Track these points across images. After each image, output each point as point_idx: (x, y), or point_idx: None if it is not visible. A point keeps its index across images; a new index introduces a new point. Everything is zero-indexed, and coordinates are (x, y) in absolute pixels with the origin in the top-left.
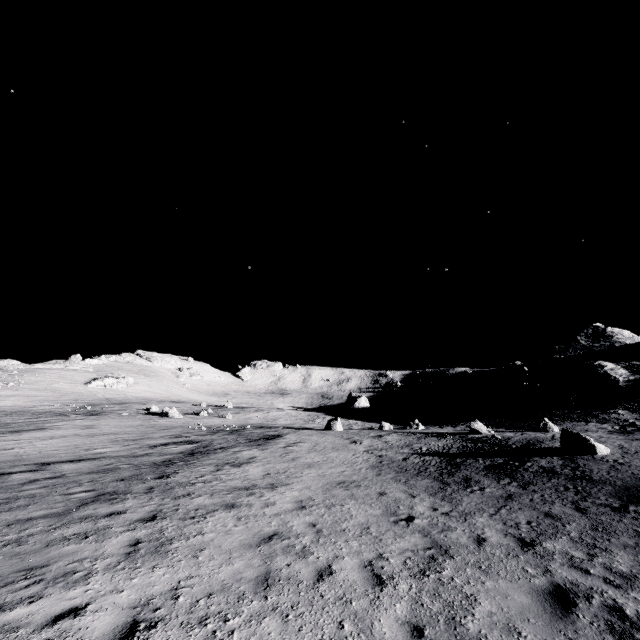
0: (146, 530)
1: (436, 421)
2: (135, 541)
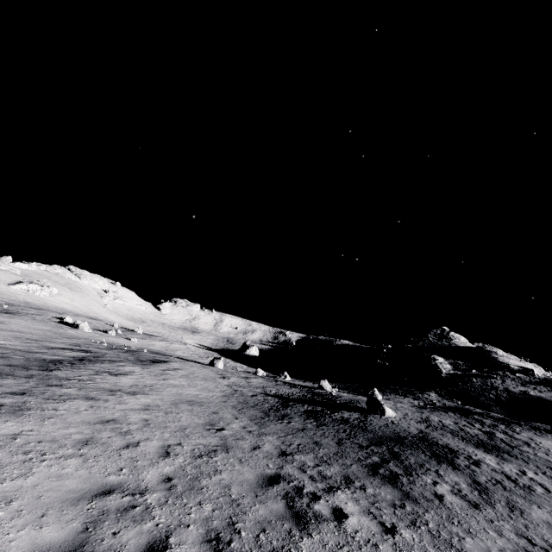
0: (13, 400)
1: (305, 377)
2: (0, 404)
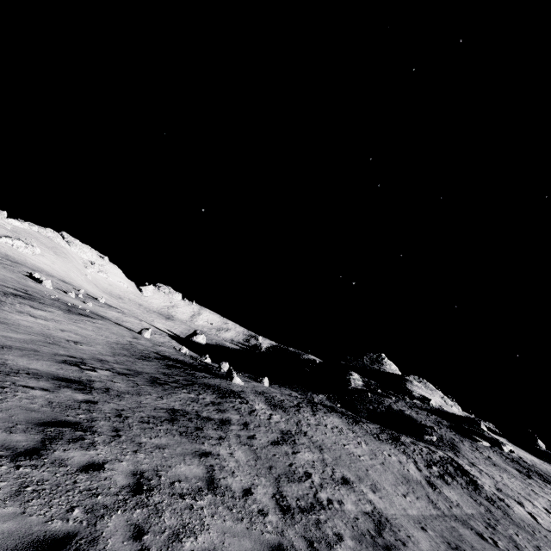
0: None
1: (234, 367)
2: None
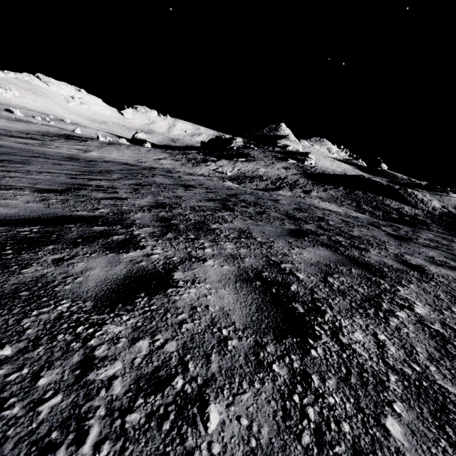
0: None
1: None
2: None
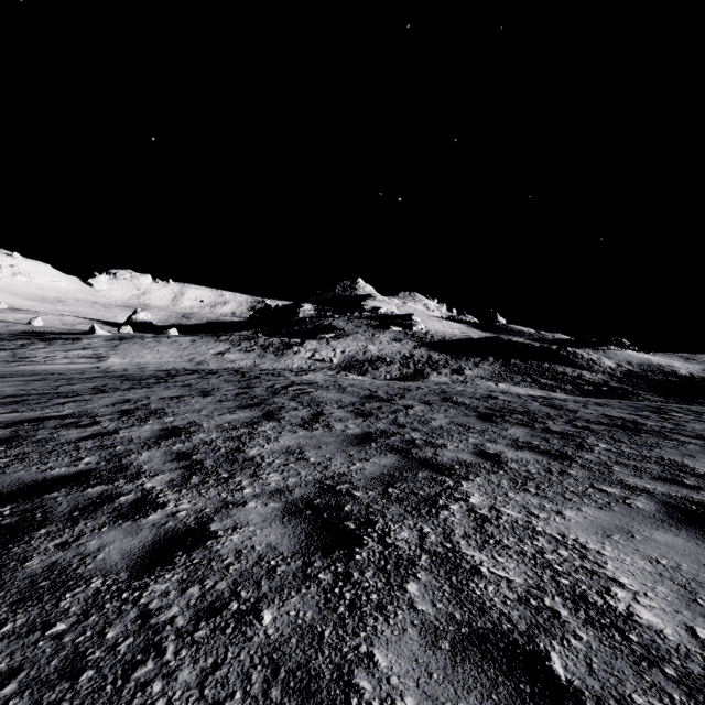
0: None
1: None
2: None
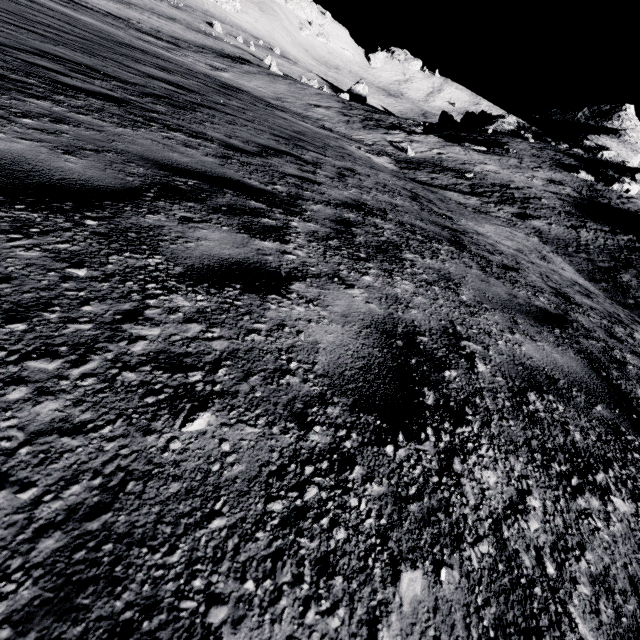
0: None
1: None
2: None
